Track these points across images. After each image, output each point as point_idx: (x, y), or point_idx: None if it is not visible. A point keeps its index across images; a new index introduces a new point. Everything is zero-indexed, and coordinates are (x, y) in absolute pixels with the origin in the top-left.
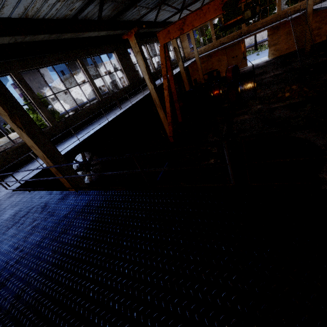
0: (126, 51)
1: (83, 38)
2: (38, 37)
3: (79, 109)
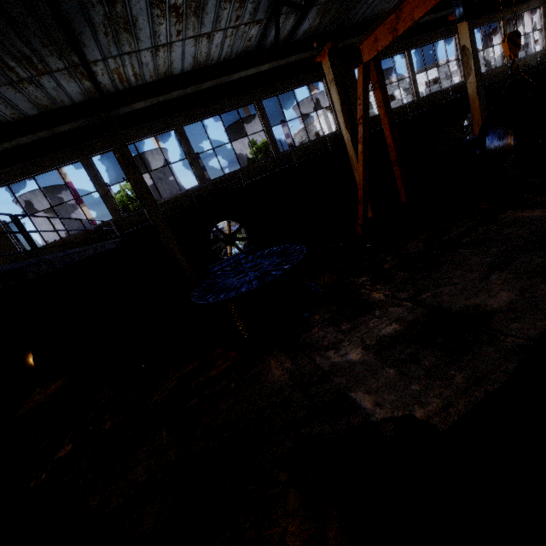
0: (350, 74)
1: (271, 70)
2: (172, 95)
3: (240, 167)
